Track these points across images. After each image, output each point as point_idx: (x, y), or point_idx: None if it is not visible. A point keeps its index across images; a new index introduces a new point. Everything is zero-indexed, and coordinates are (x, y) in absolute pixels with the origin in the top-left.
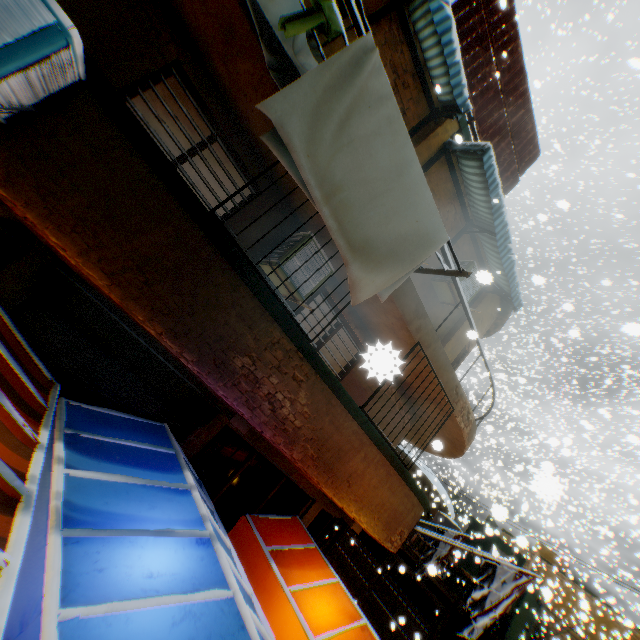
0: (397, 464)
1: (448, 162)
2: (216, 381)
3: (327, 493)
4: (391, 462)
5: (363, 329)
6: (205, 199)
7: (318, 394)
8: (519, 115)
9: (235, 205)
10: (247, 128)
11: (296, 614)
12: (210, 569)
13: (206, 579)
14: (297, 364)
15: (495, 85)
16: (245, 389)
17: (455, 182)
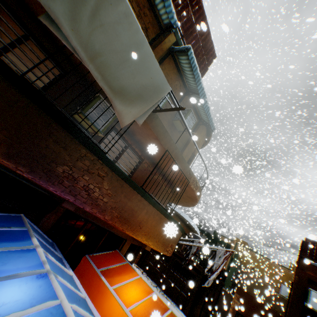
0: (164, 213)
1: (173, 58)
2: (46, 182)
3: (129, 234)
4: (161, 212)
5: (140, 148)
6: (28, 76)
7: (115, 182)
8: (205, 36)
9: (50, 80)
10: (49, 31)
11: (116, 300)
12: (46, 291)
13: (42, 298)
14: (99, 167)
15: (191, 19)
16: (68, 185)
17: (178, 69)
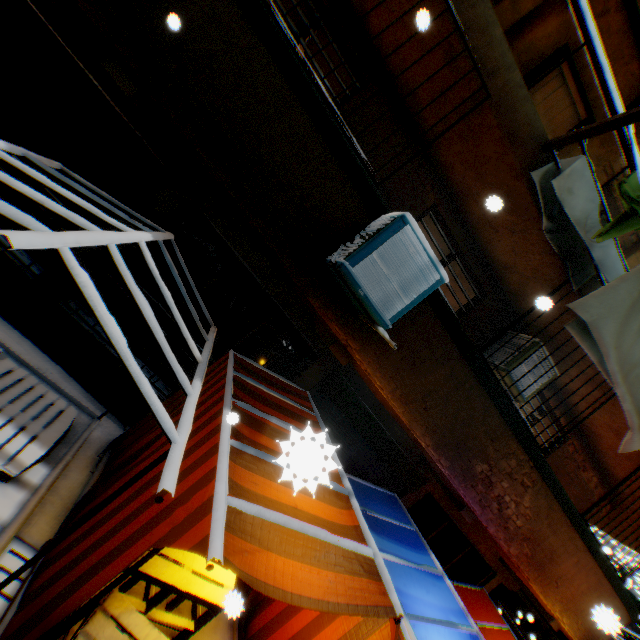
0: (609, 574)
1: None
2: (459, 482)
3: (533, 587)
4: (603, 570)
5: (567, 415)
6: None
7: (540, 498)
8: None
9: (462, 309)
10: (484, 246)
11: None
12: None
13: None
14: (526, 471)
15: None
16: (480, 490)
17: None
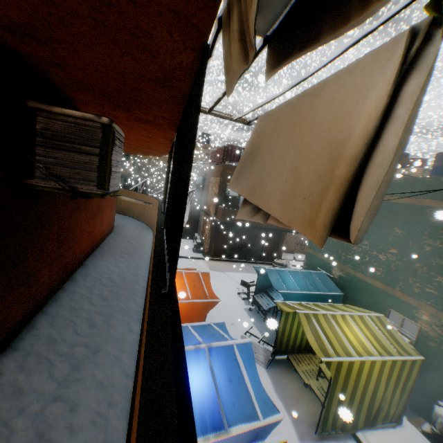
0: None
1: None
2: None
3: None
4: None
5: None
6: None
7: None
8: None
9: None
10: None
11: (180, 302)
12: (222, 351)
13: (227, 354)
14: None
15: None
16: None
17: None
